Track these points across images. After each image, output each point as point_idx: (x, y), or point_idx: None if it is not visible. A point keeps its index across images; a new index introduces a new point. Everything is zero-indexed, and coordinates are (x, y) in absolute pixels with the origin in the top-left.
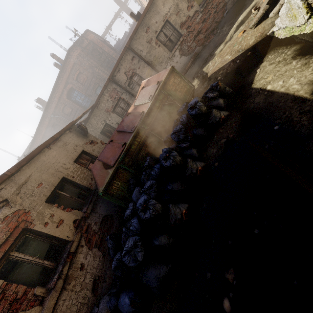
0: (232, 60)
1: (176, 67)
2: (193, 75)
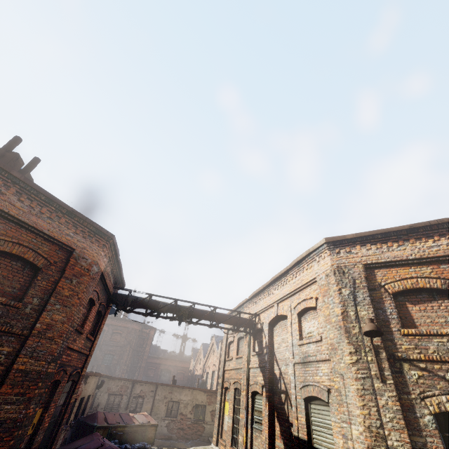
0: None
1: (158, 428)
2: (159, 444)
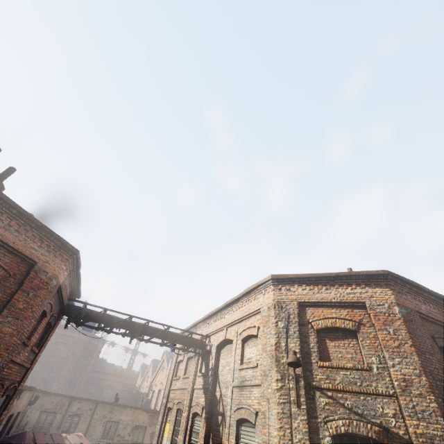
0: None
1: None
2: None
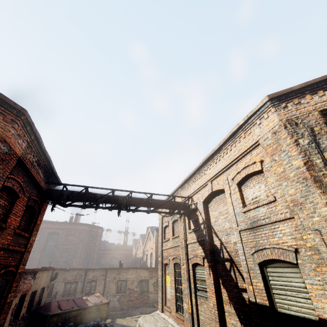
0: (124, 325)
1: (111, 303)
2: (112, 316)
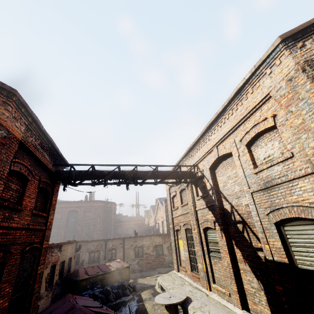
0: (145, 283)
1: (131, 266)
2: (134, 277)
